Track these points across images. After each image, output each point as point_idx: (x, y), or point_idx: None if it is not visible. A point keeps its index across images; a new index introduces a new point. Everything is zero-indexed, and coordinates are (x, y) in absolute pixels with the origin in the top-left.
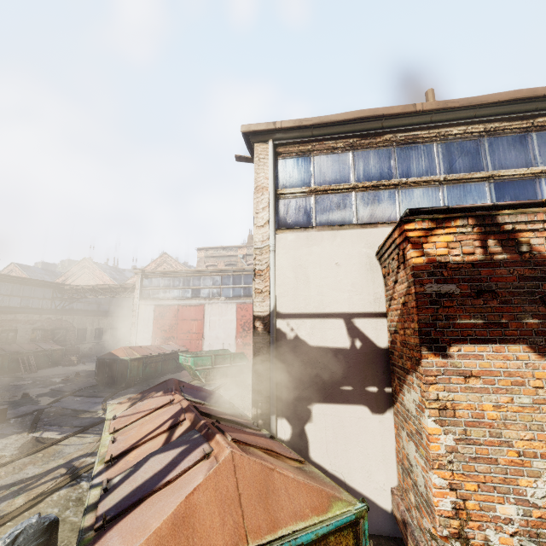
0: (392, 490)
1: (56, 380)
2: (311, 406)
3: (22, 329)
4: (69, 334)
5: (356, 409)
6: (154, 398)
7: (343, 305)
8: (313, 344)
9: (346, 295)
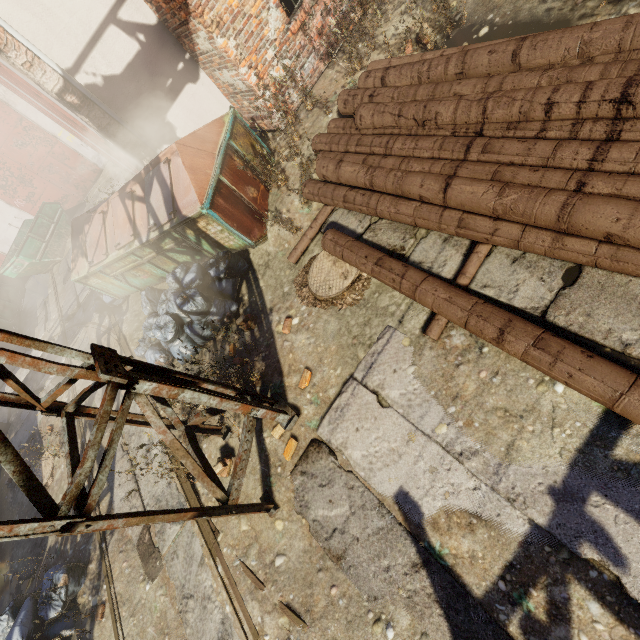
0: None
1: None
2: (167, 119)
3: None
4: None
5: (187, 92)
6: (90, 230)
7: (98, 9)
8: (120, 71)
9: None
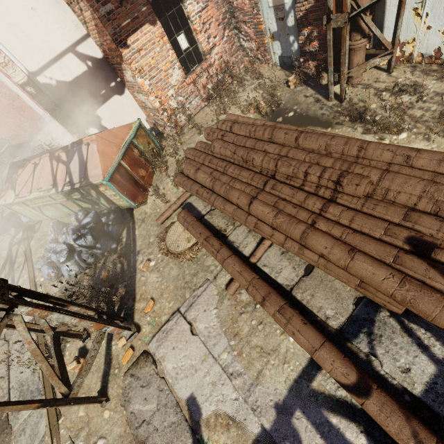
0: (146, 120)
1: None
2: (96, 113)
3: None
4: None
5: (114, 100)
6: (23, 173)
7: (63, 42)
8: (69, 80)
9: (59, 33)
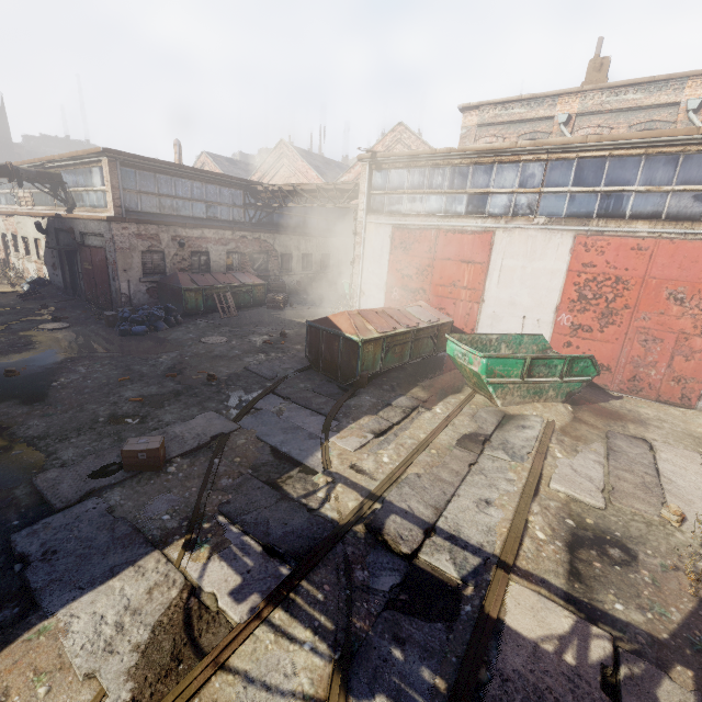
0: None
1: (256, 340)
2: None
3: (214, 252)
4: (271, 261)
5: None
6: None
7: None
8: None
9: None
